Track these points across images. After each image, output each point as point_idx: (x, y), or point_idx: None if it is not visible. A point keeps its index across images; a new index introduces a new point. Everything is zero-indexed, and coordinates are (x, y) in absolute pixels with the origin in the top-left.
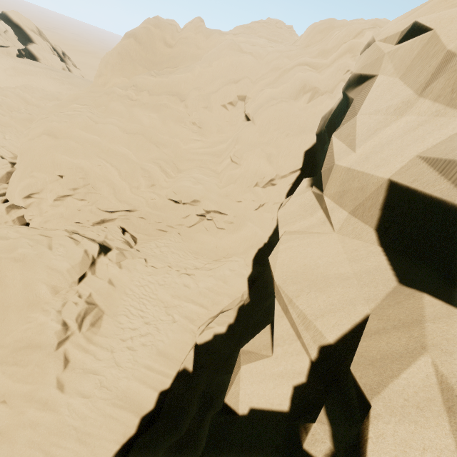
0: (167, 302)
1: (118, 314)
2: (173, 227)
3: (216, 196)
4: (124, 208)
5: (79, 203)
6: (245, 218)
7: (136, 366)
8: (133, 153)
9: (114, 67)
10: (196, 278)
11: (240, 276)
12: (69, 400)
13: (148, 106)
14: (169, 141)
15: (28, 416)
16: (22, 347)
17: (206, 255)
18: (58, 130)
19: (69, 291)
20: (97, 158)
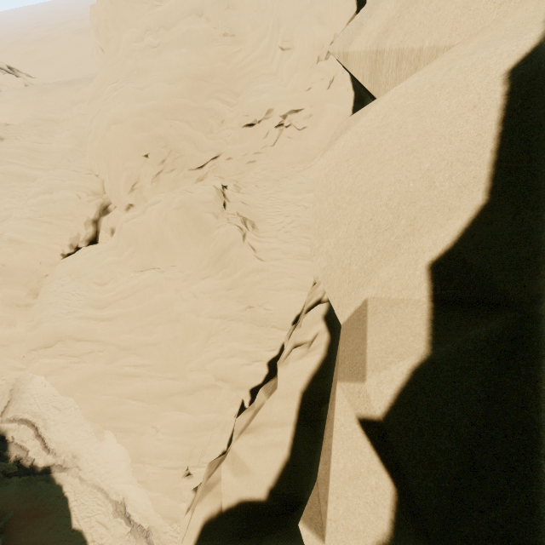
0: (292, 200)
1: (264, 220)
2: (259, 152)
3: (285, 95)
4: (211, 157)
5: (171, 176)
6: (321, 102)
7: (298, 239)
8: (189, 100)
9: (115, 23)
10: (304, 176)
11: None
12: (270, 263)
13: (173, 43)
14: (213, 69)
15: (252, 280)
16: (219, 256)
17: (301, 161)
18: (118, 115)
19: (223, 215)
20: (165, 121)
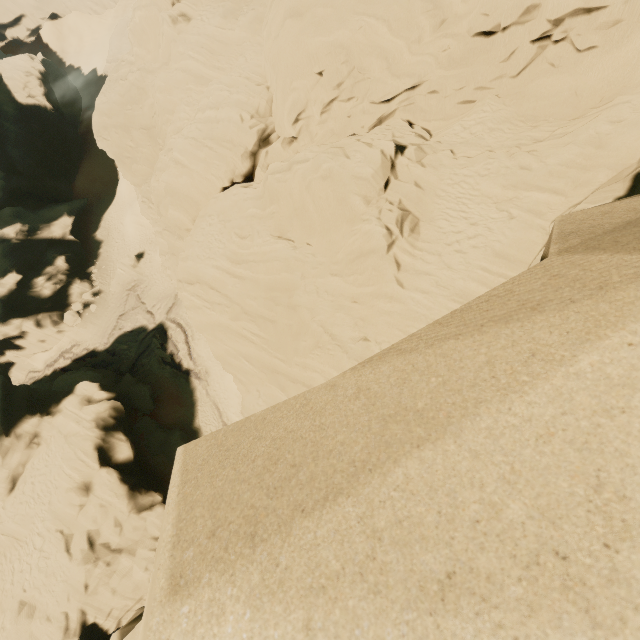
0: (496, 197)
1: (435, 219)
2: (486, 87)
3: None
4: (405, 87)
5: (347, 107)
6: None
7: (470, 268)
8: None
9: None
10: (539, 154)
11: (635, 128)
12: (411, 294)
13: None
14: None
15: (380, 307)
16: (355, 258)
17: (554, 117)
18: (298, 1)
19: (379, 201)
20: (354, 17)
